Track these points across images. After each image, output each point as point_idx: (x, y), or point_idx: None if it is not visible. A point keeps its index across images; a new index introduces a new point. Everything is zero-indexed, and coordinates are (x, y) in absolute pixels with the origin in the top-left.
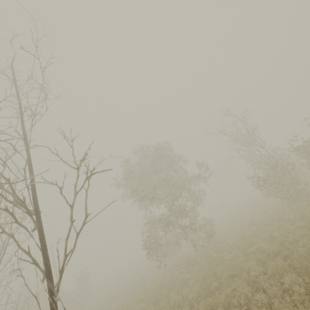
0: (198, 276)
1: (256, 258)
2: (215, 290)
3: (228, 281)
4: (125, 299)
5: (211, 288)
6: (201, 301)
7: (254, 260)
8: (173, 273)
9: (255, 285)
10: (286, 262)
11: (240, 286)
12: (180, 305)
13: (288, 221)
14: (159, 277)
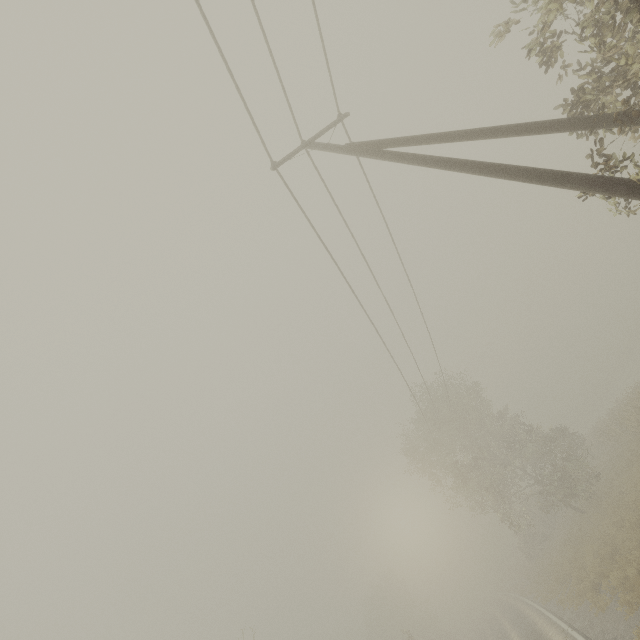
0: None
1: None
2: None
3: None
4: None
5: None
6: None
7: None
8: None
9: None
10: None
11: None
12: None
13: None
14: None
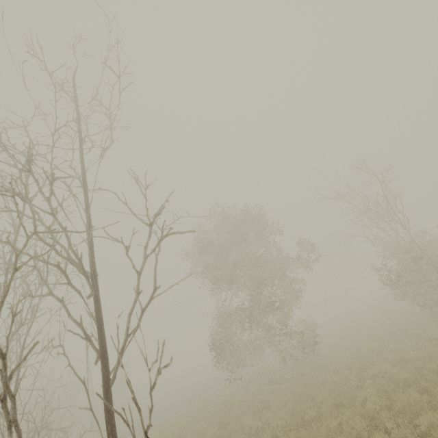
0: (286, 399)
1: (377, 385)
2: (311, 421)
3: (332, 412)
4: (177, 414)
5: (306, 417)
6: (289, 433)
7: (373, 388)
8: (248, 390)
9: (373, 422)
10: (423, 397)
11: (351, 419)
12: (257, 434)
13: (431, 340)
14: (227, 393)
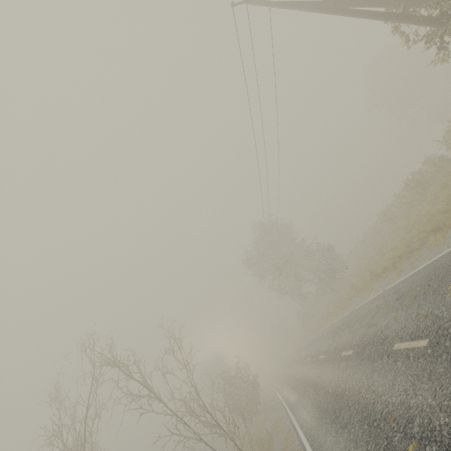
0: None
1: None
2: None
3: None
4: None
5: None
6: None
7: None
8: None
9: None
10: None
11: None
12: None
13: None
14: None
